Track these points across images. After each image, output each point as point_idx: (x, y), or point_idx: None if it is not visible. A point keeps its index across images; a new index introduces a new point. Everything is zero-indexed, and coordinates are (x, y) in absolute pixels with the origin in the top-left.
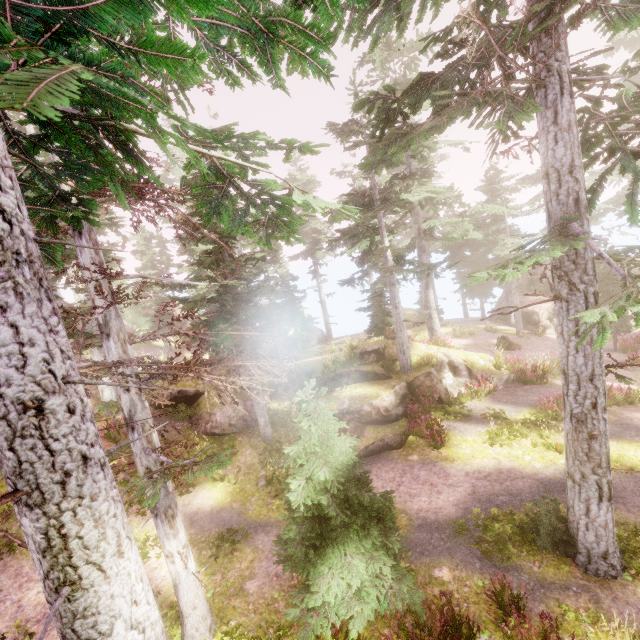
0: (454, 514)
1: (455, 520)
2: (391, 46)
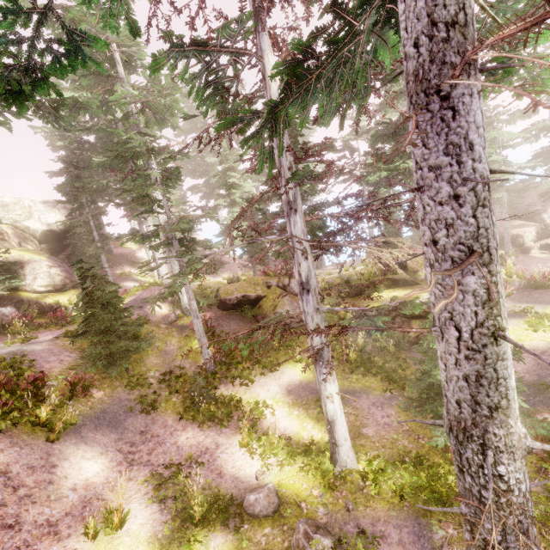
0: (529, 379)
1: (533, 382)
2: None
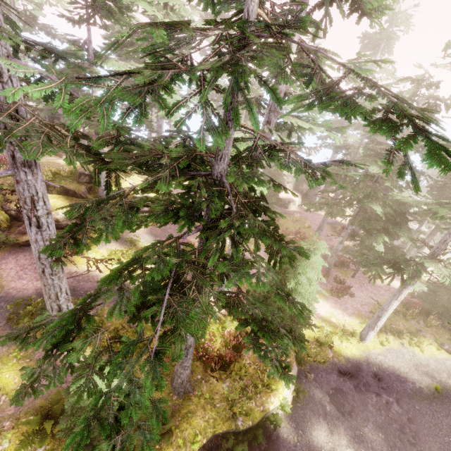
0: (28, 294)
1: (24, 298)
2: None
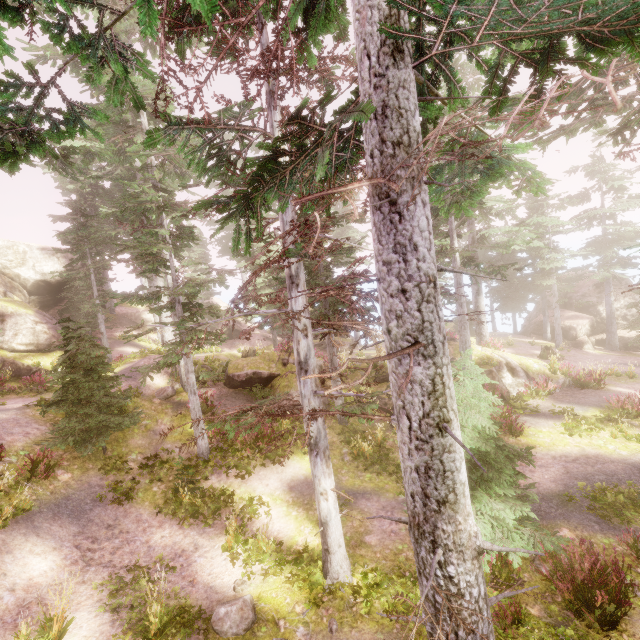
0: (555, 488)
1: (558, 493)
2: (456, 68)
